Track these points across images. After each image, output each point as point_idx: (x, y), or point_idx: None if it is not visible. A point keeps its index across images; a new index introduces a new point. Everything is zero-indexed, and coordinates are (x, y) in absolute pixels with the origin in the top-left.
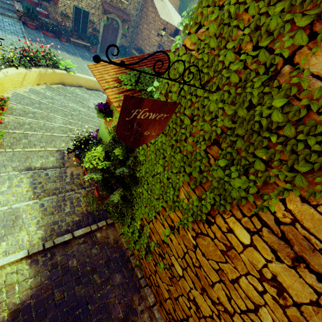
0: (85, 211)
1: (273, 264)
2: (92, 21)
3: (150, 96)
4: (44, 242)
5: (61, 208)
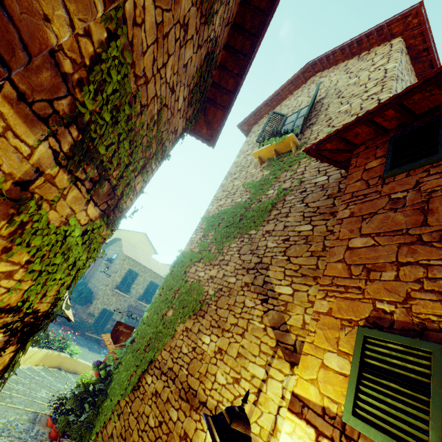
0: None
1: (156, 383)
2: (114, 319)
3: None
4: None
5: None
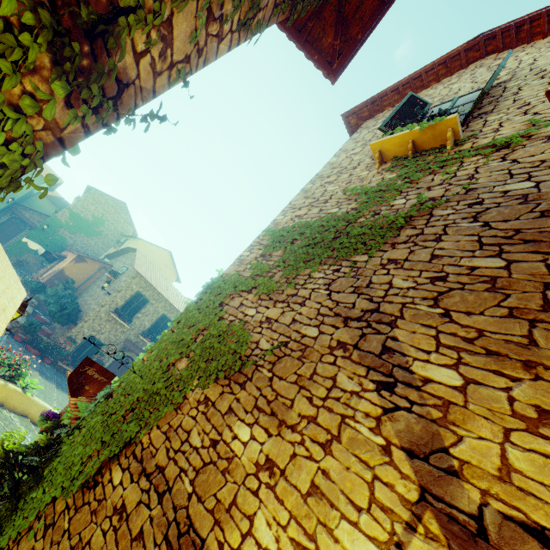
0: None
1: (127, 489)
2: (102, 352)
3: None
4: None
5: None
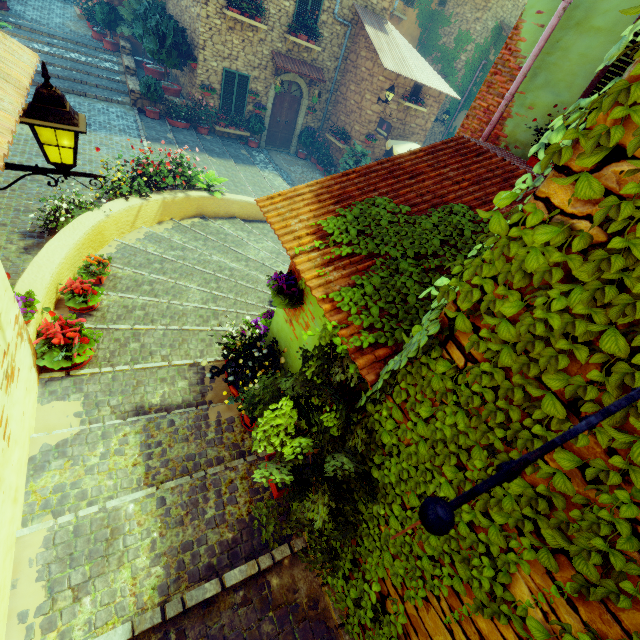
0: (246, 516)
1: None
2: (254, 91)
3: (394, 269)
4: (164, 598)
5: (197, 508)
